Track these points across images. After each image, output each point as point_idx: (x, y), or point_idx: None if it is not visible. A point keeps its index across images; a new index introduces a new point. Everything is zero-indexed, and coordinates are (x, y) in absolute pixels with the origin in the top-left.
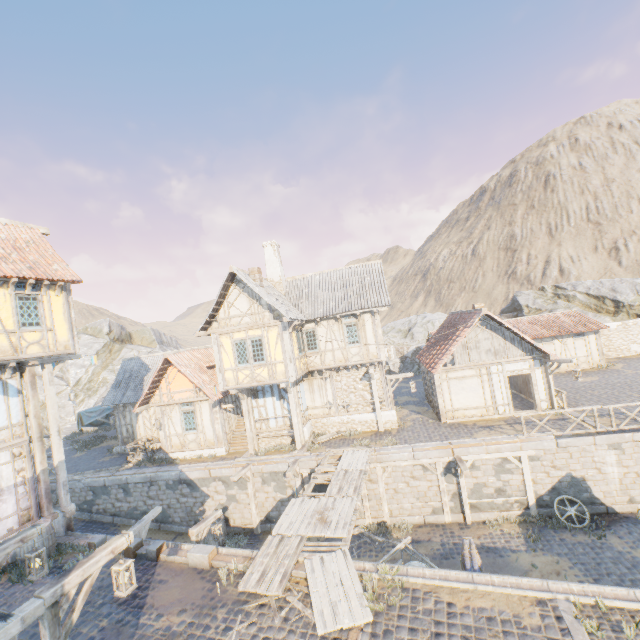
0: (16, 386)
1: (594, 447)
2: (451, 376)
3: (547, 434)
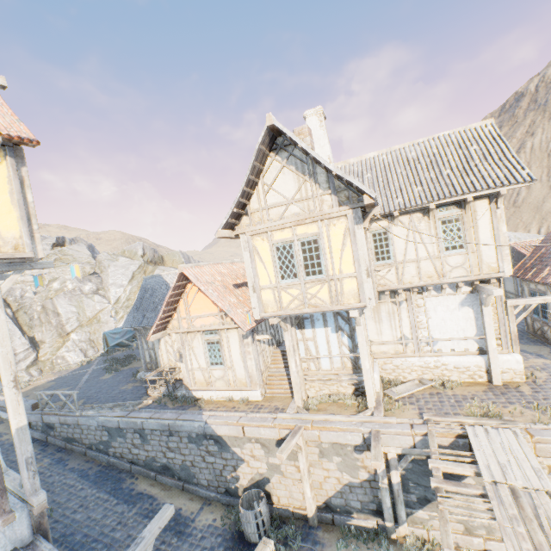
0: None
1: None
2: None
3: None
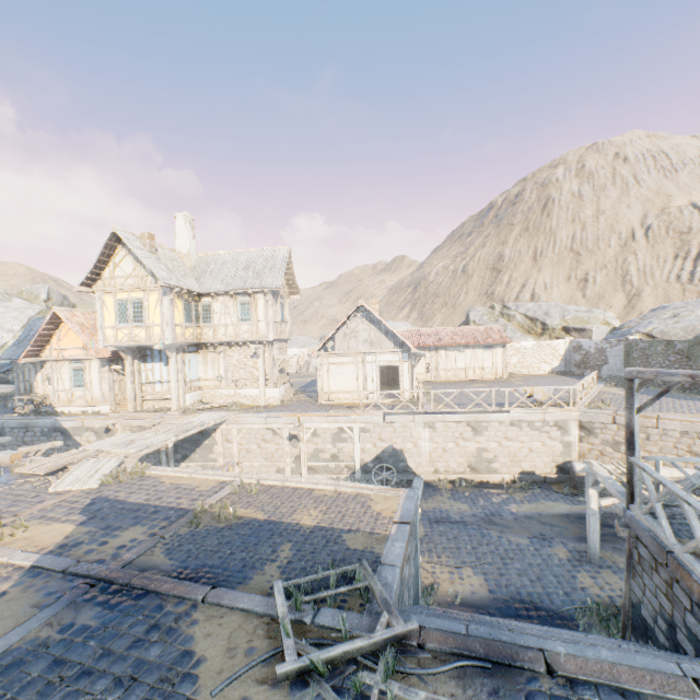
0: None
1: (414, 424)
2: (331, 361)
3: (379, 411)
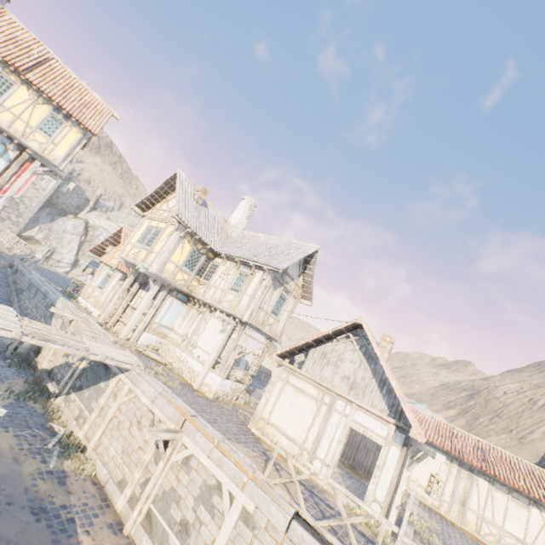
0: (11, 157)
1: None
2: (291, 380)
3: (290, 501)
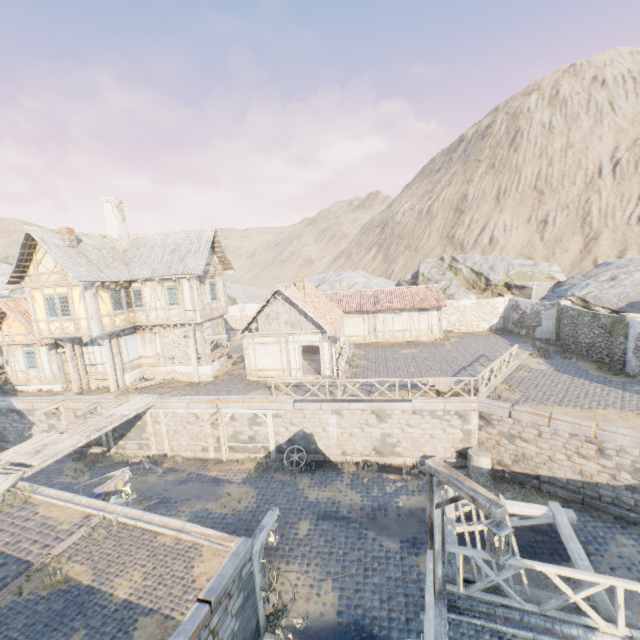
0: None
1: (322, 411)
2: (256, 341)
3: (290, 398)
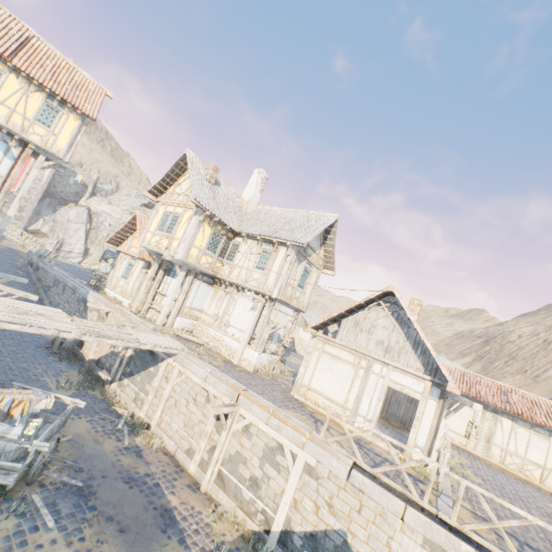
0: (15, 154)
1: (401, 524)
2: (326, 349)
3: (348, 454)
